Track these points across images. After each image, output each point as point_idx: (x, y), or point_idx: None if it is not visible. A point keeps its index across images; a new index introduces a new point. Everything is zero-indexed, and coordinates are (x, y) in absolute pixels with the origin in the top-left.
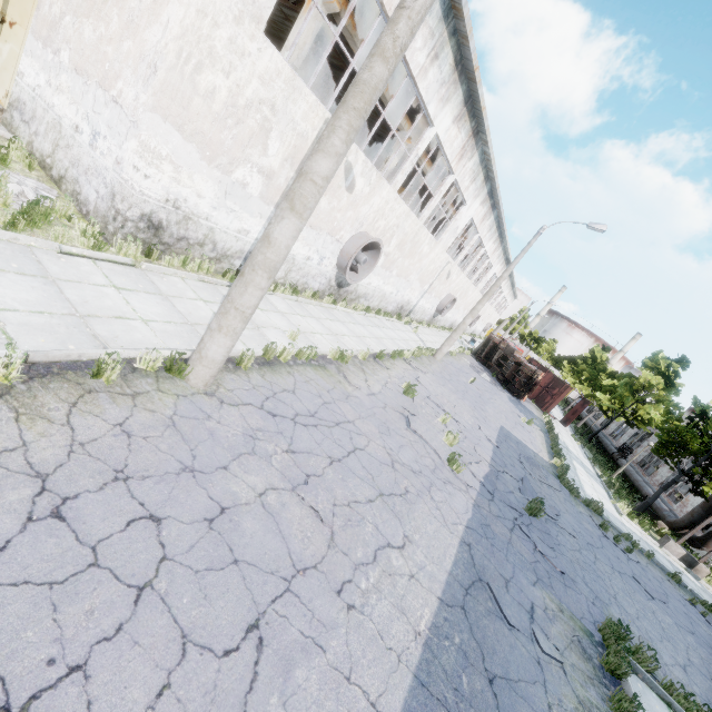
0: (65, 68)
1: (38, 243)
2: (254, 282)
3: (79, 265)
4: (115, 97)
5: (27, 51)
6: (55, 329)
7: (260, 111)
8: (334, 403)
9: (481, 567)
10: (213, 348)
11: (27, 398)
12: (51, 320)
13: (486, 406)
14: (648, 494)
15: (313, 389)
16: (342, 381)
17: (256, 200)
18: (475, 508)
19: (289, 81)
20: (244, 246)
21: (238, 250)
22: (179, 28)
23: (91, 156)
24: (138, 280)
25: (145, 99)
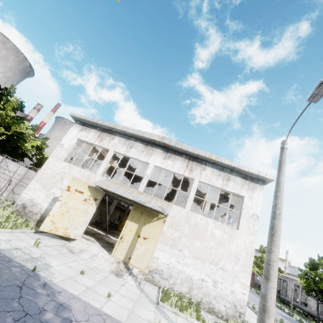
0: (187, 256)
1: None
2: None
3: None
4: (221, 267)
5: (159, 249)
6: None
7: None
8: None
9: None
10: None
11: None
12: None
13: None
14: (308, 311)
15: None
16: None
17: None
18: None
19: None
20: None
21: None
22: (243, 246)
23: (216, 291)
24: None
25: (237, 268)
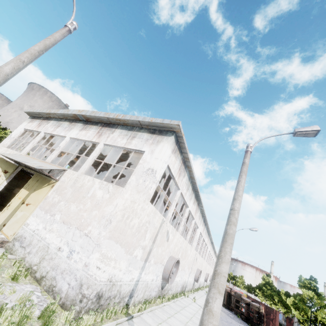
0: (56, 221)
1: None
2: None
3: None
4: (86, 233)
5: (34, 215)
6: None
7: (145, 225)
8: None
9: None
10: None
11: None
12: None
13: None
14: None
15: None
16: None
17: (138, 261)
18: None
19: (154, 212)
20: (130, 287)
21: (128, 291)
22: (122, 206)
23: (67, 263)
24: None
25: (104, 234)
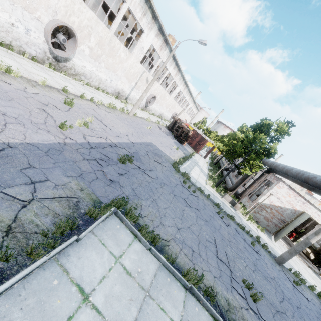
0: None
1: None
2: None
3: None
4: None
5: None
6: None
7: None
8: None
9: (4, 155)
10: None
11: None
12: None
13: (149, 136)
14: (226, 180)
15: None
16: None
17: None
18: (58, 144)
19: None
20: None
21: None
22: None
23: None
24: None
25: None
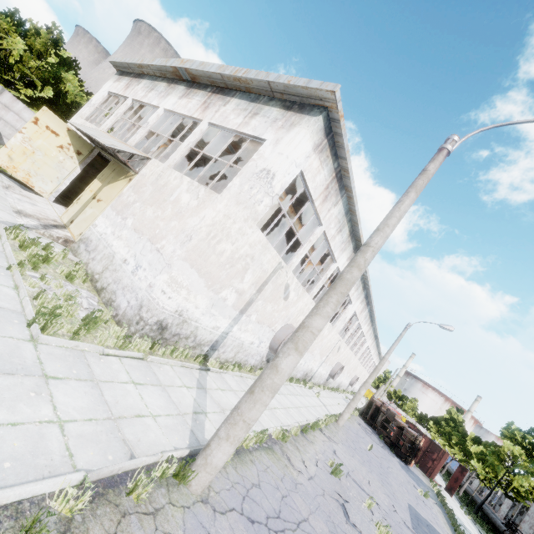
0: (127, 227)
1: (89, 347)
2: (261, 399)
3: (111, 363)
4: (158, 248)
5: (104, 215)
6: (99, 438)
7: (245, 260)
8: (289, 495)
9: None
10: (218, 455)
11: (82, 533)
12: (97, 428)
13: (389, 478)
14: None
15: (271, 480)
16: (287, 464)
17: (229, 308)
18: None
19: (264, 245)
20: (213, 337)
21: (209, 340)
22: (211, 221)
23: (131, 279)
24: (146, 373)
25: (180, 253)
